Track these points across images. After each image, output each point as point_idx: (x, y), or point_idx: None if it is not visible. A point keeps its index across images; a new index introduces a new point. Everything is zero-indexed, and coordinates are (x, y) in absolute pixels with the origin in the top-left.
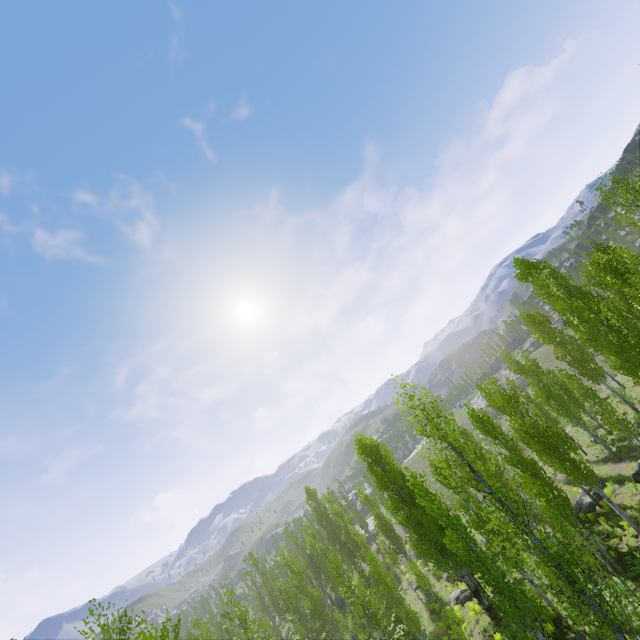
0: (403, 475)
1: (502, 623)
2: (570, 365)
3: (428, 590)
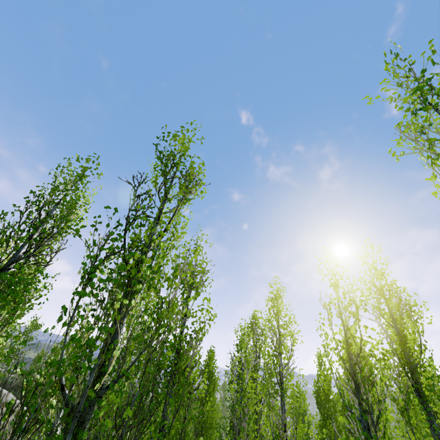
0: None
1: None
2: None
3: None
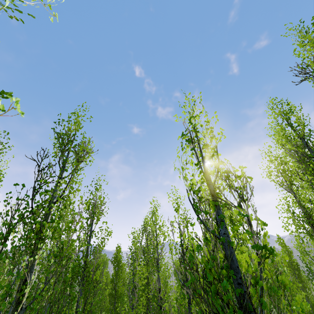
0: None
1: None
2: None
3: None
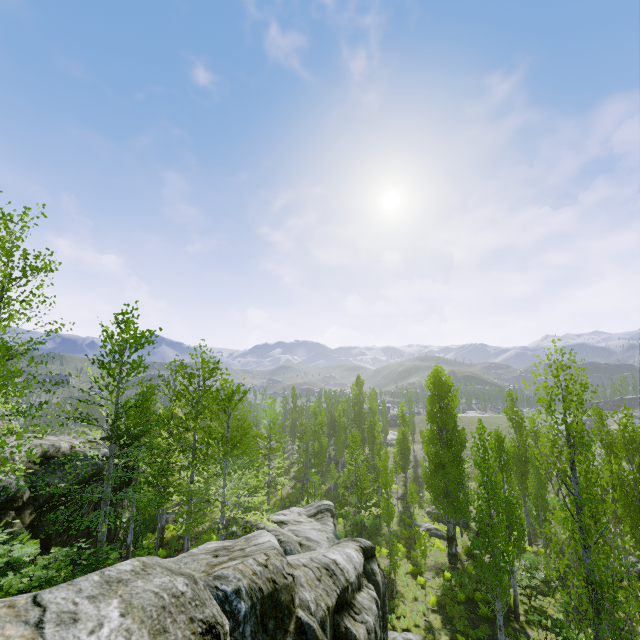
0: (455, 423)
1: (457, 571)
2: None
3: (407, 507)
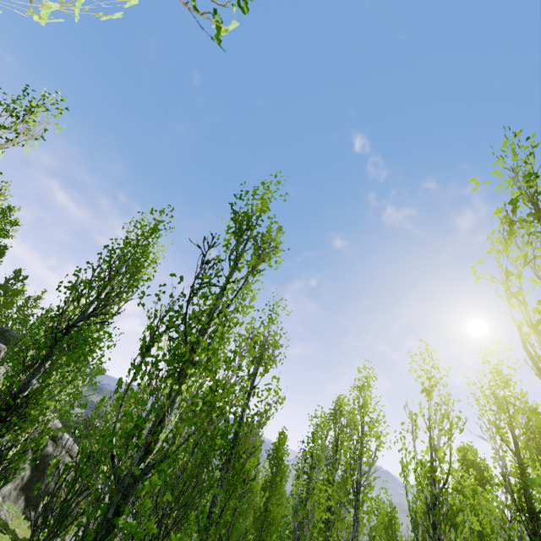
0: None
1: None
2: None
3: None
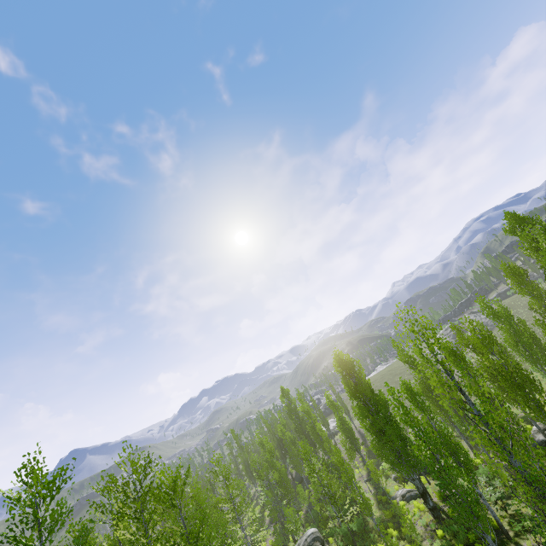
0: (372, 389)
1: (444, 523)
2: (543, 317)
3: (376, 484)
